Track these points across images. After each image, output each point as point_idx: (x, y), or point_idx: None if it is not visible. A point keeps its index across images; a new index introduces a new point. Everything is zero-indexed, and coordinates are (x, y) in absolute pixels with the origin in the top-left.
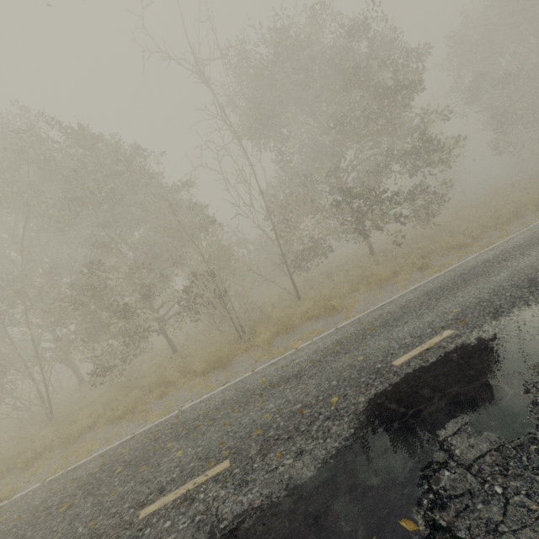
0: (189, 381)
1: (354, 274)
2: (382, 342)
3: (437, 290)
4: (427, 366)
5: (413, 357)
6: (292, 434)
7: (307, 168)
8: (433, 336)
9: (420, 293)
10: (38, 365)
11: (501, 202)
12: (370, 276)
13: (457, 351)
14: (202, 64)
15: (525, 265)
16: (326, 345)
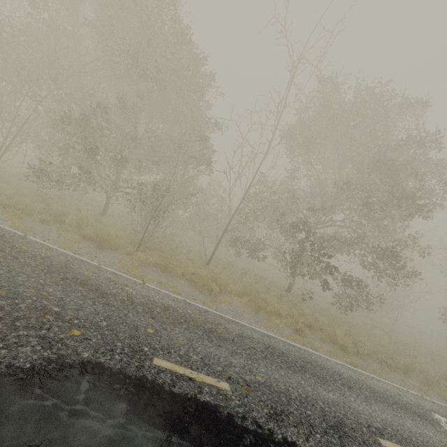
0: (71, 232)
1: (258, 288)
2: (182, 338)
3: (278, 352)
4: (164, 389)
5: (172, 371)
6: (5, 318)
7: (306, 197)
8: (212, 375)
9: (265, 341)
10: (19, 135)
11: (409, 353)
12: (263, 299)
13: (201, 406)
14: (299, 62)
15: (355, 407)
16: (158, 300)
